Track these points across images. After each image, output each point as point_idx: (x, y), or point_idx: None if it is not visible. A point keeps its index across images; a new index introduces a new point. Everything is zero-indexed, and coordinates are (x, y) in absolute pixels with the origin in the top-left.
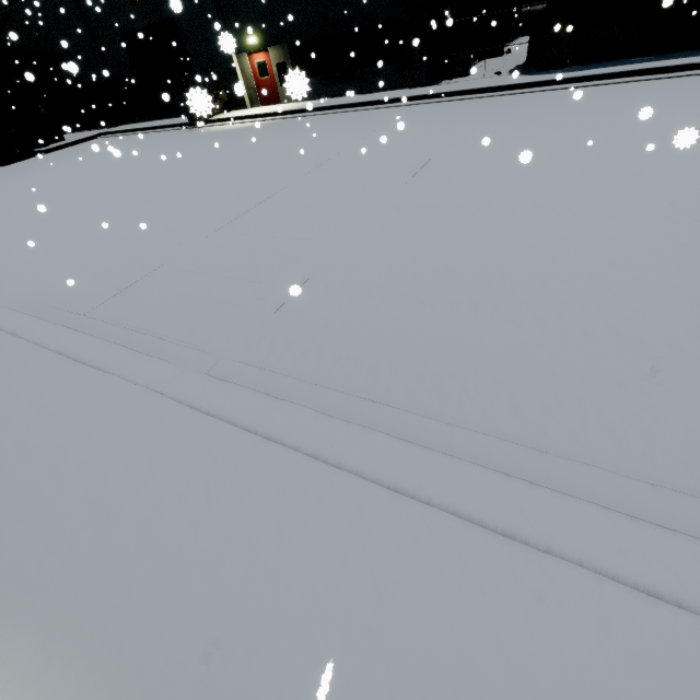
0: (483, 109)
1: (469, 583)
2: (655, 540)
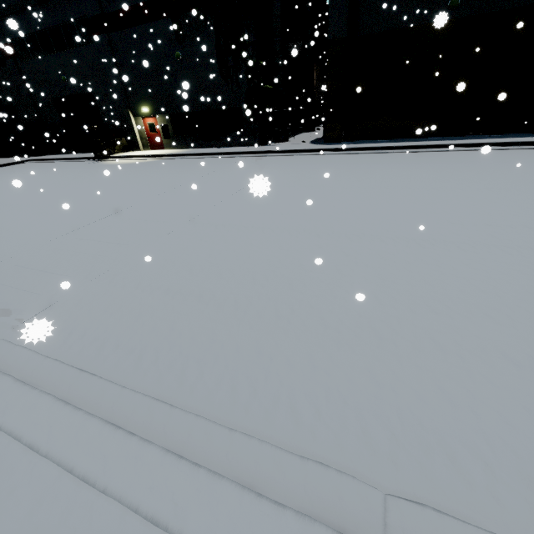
0: (286, 163)
1: (29, 526)
2: (181, 476)
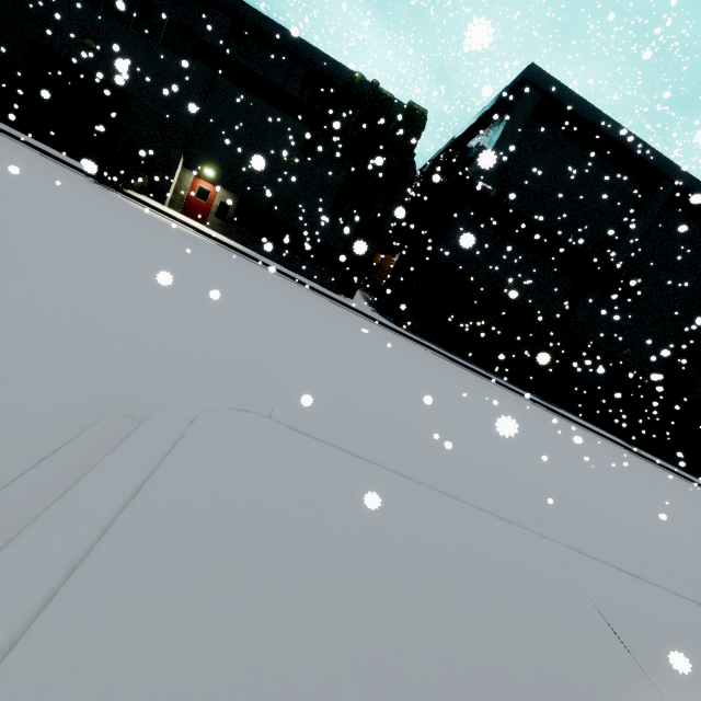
0: (393, 339)
1: None
2: None
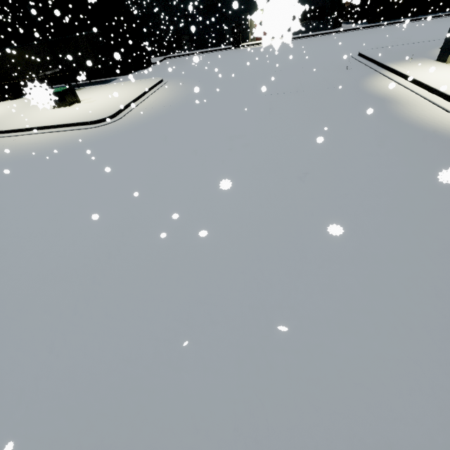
0: (374, 30)
1: None
2: None
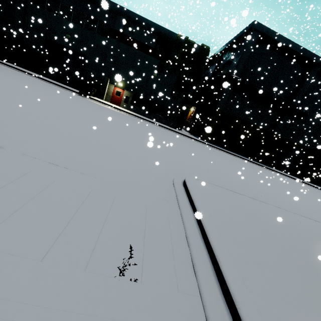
0: (203, 146)
1: None
2: None
